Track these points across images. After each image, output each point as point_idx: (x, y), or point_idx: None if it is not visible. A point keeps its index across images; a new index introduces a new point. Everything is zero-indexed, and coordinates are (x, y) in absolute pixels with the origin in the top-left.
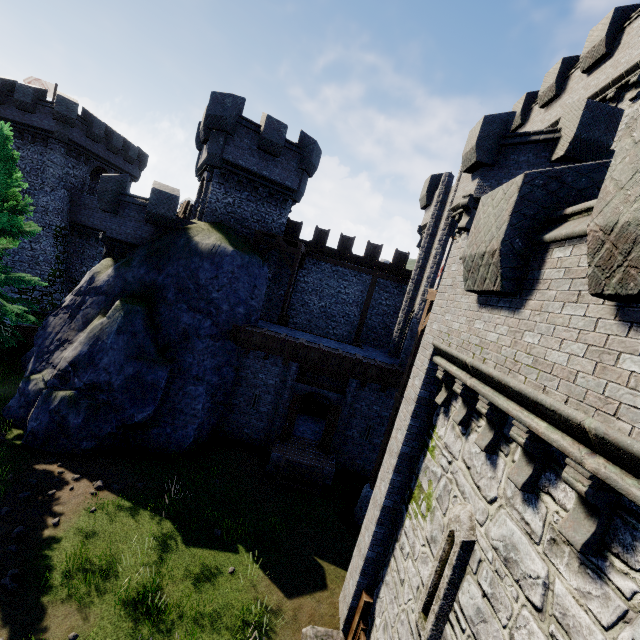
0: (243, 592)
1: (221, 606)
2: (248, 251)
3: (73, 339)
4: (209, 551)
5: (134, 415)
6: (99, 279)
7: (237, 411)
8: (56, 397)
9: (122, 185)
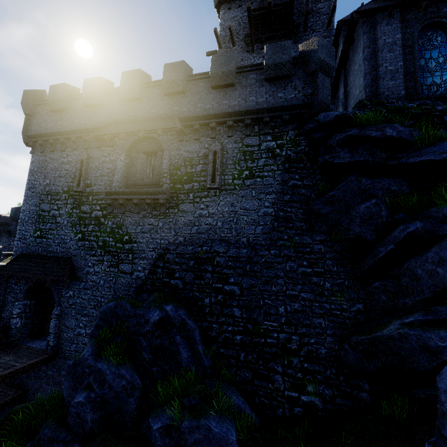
0: None
1: None
2: None
3: None
4: None
5: None
6: None
7: None
8: None
9: None
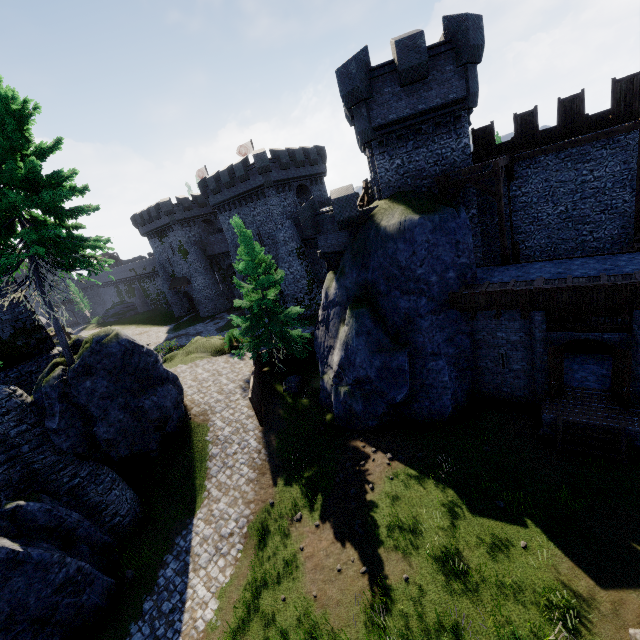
0: (541, 570)
1: (520, 579)
2: (435, 208)
3: (334, 345)
4: (495, 522)
5: (394, 397)
6: (330, 293)
7: (487, 373)
8: (340, 392)
9: (313, 208)
